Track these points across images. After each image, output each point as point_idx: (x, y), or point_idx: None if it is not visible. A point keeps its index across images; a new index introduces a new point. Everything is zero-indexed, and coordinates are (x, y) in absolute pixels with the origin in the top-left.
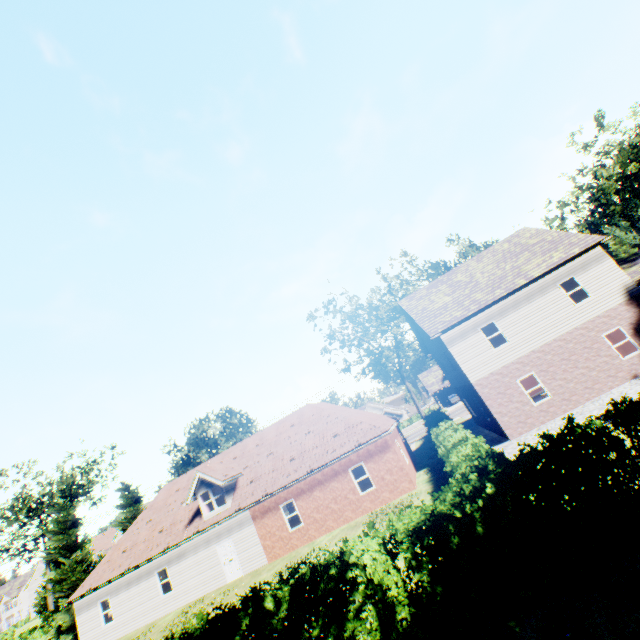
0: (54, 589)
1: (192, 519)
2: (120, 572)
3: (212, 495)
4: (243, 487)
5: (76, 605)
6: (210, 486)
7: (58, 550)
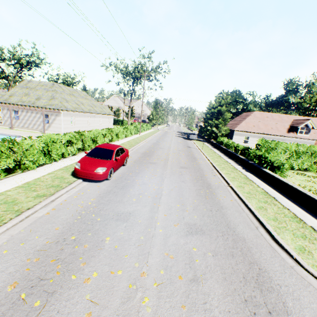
0: (221, 122)
1: (288, 132)
2: (259, 132)
3: (305, 130)
4: (310, 133)
5: (235, 132)
6: (306, 127)
7: (227, 110)
